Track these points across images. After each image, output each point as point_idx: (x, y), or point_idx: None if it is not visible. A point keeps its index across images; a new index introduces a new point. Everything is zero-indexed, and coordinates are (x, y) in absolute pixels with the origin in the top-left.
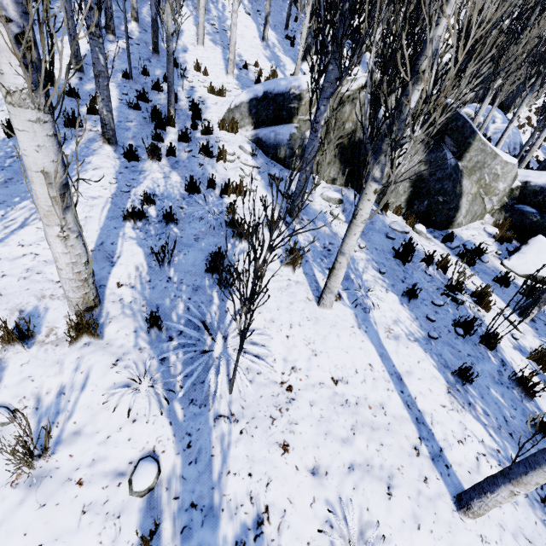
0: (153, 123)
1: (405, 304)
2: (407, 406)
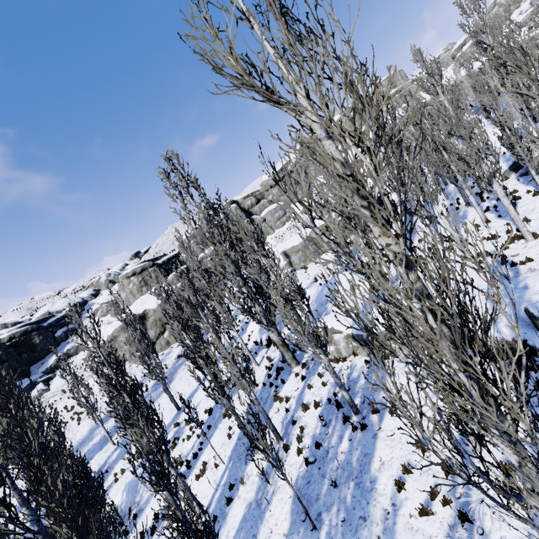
0: (477, 196)
1: None
2: None
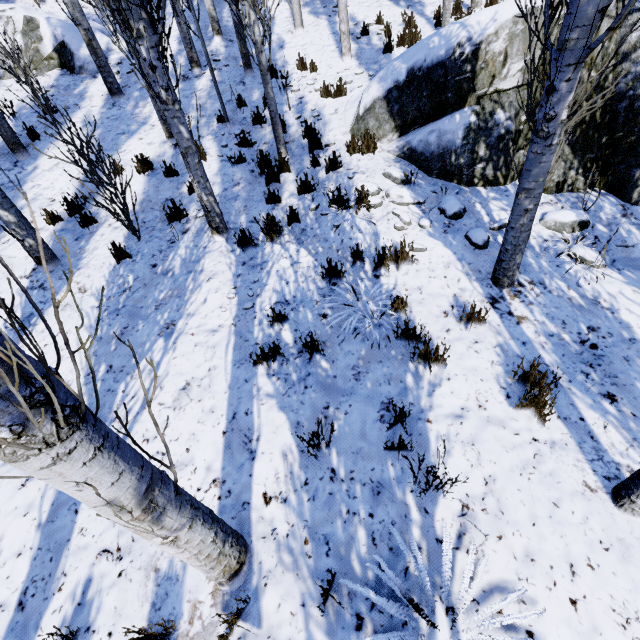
0: (263, 175)
1: None
2: None
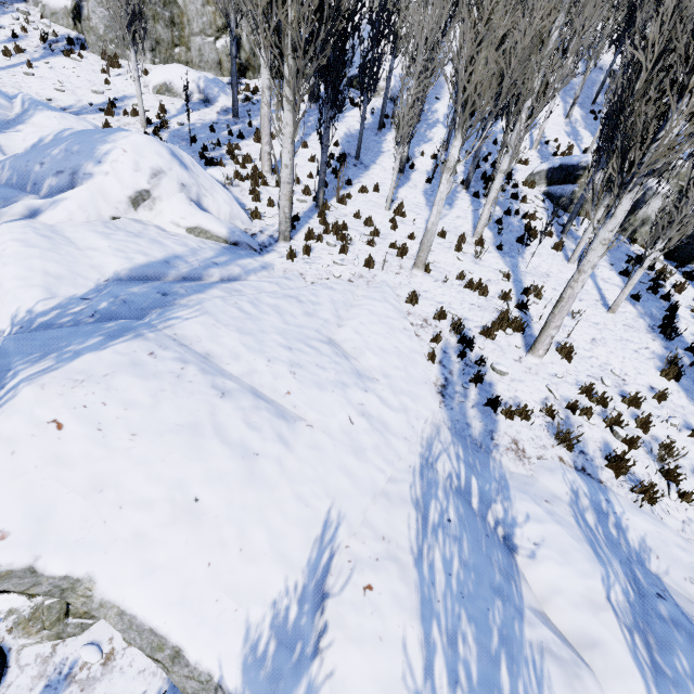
0: (481, 180)
1: (619, 277)
2: (599, 294)
